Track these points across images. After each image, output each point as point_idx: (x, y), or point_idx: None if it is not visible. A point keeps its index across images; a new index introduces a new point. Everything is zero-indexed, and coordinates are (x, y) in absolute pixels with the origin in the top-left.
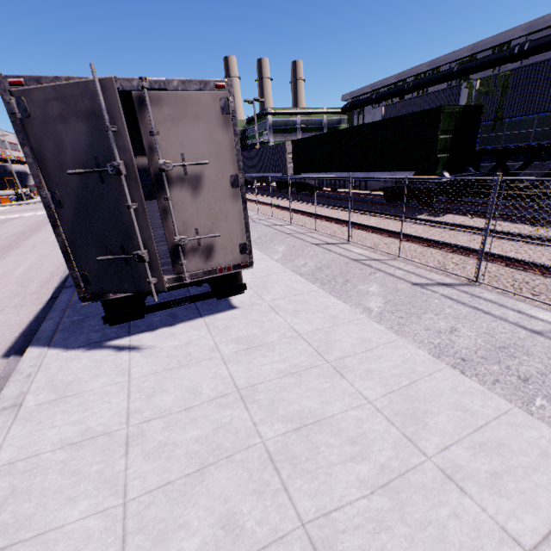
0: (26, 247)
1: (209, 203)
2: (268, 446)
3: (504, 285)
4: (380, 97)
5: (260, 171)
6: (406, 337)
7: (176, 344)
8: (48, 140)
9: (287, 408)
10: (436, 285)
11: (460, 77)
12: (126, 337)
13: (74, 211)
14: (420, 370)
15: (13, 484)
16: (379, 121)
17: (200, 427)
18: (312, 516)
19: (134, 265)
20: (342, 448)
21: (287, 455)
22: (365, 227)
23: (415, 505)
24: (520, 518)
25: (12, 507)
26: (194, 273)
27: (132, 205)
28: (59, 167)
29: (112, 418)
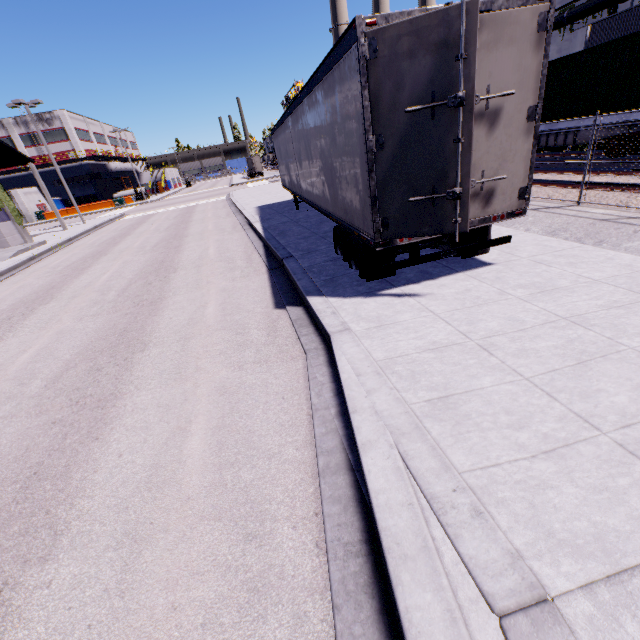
0: (194, 235)
1: (501, 141)
2: (639, 351)
3: None
4: (575, 14)
5: None
6: None
7: (454, 291)
8: (388, 80)
9: (636, 329)
10: None
11: None
12: (395, 289)
13: (393, 153)
14: None
15: (407, 368)
16: (610, 42)
17: (549, 340)
18: None
19: (440, 206)
20: None
21: None
22: (597, 186)
23: None
24: None
25: (424, 379)
26: (470, 221)
27: (462, 139)
28: (391, 108)
29: (449, 336)
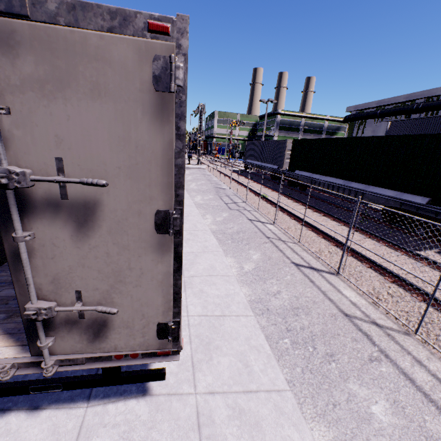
0: None
1: (108, 252)
2: None
3: None
4: (384, 113)
5: (259, 160)
6: None
7: None
8: None
9: None
10: None
11: None
12: None
13: None
14: None
15: None
16: (393, 136)
17: None
18: None
19: None
20: None
21: None
22: (360, 256)
23: None
24: None
25: None
26: (67, 356)
27: None
28: None
29: None
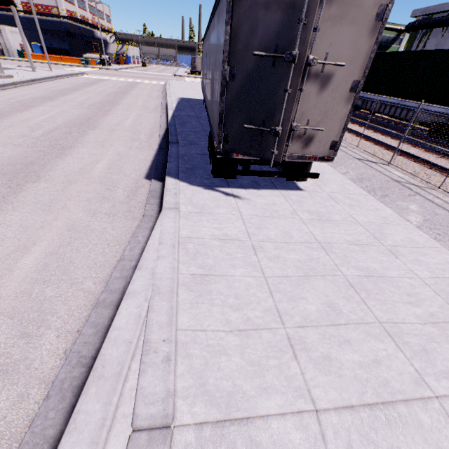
0: (124, 105)
1: (327, 101)
2: (348, 278)
3: None
4: None
5: None
6: None
7: (265, 202)
8: (246, 23)
9: (357, 263)
10: None
11: None
12: (228, 188)
13: (240, 85)
14: None
15: (195, 248)
16: None
17: (298, 255)
18: (385, 320)
19: (266, 137)
20: (401, 296)
21: (362, 287)
22: (407, 155)
23: None
24: None
25: (201, 258)
26: (291, 155)
27: (289, 90)
28: (245, 47)
29: (239, 233)
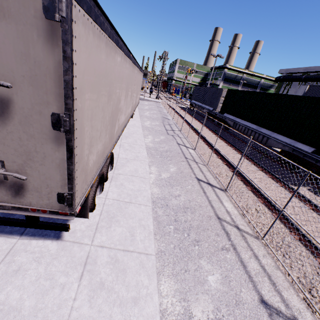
0: None
1: (20, 137)
2: None
3: None
4: (308, 78)
5: (201, 102)
6: None
7: None
8: None
9: None
10: None
11: None
12: None
13: None
14: None
15: None
16: (301, 96)
17: None
18: None
19: None
20: None
21: None
22: (247, 182)
23: None
24: None
25: None
26: None
27: None
28: None
29: None
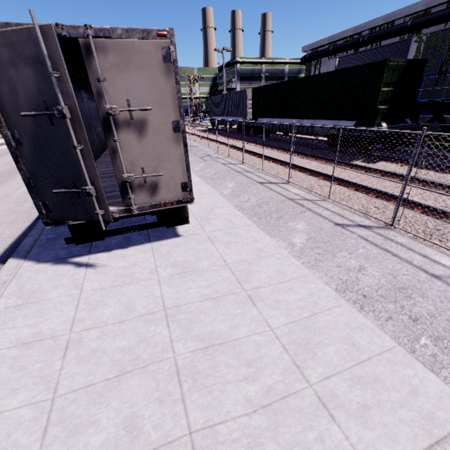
0: None
1: (153, 146)
2: (177, 361)
3: (416, 230)
4: (336, 49)
5: (224, 115)
6: (320, 272)
7: (124, 265)
8: (3, 84)
9: (201, 329)
10: (356, 226)
11: (412, 31)
12: (87, 256)
13: (32, 149)
14: (322, 304)
15: None
16: (328, 73)
17: (127, 339)
18: (200, 426)
19: (85, 198)
20: (238, 369)
21: (191, 371)
22: (305, 170)
23: (288, 427)
24: (377, 449)
25: None
26: (141, 206)
27: (77, 146)
28: (15, 109)
29: (60, 325)
